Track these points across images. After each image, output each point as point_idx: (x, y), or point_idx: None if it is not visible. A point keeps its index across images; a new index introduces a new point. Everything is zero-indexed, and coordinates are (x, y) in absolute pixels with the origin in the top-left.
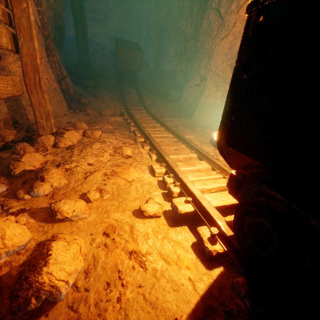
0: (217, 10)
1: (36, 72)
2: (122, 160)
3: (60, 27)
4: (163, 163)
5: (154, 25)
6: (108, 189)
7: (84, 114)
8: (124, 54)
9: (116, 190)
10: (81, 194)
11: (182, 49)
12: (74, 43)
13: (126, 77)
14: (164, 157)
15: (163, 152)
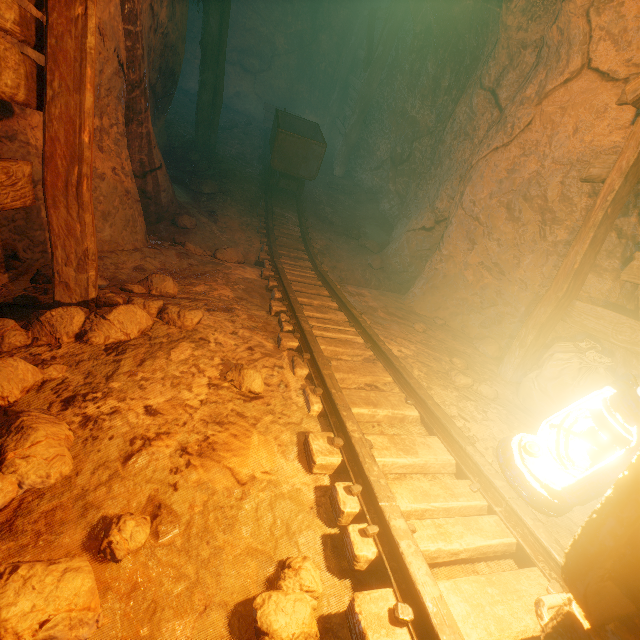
0: (492, 91)
1: (75, 160)
2: (237, 404)
3: (171, 70)
4: (338, 436)
5: (355, 97)
6: (179, 503)
7: (179, 252)
8: (288, 143)
9: (202, 508)
10: (97, 519)
11: (404, 152)
12: (194, 103)
13: (284, 186)
14: (343, 420)
15: (340, 399)
